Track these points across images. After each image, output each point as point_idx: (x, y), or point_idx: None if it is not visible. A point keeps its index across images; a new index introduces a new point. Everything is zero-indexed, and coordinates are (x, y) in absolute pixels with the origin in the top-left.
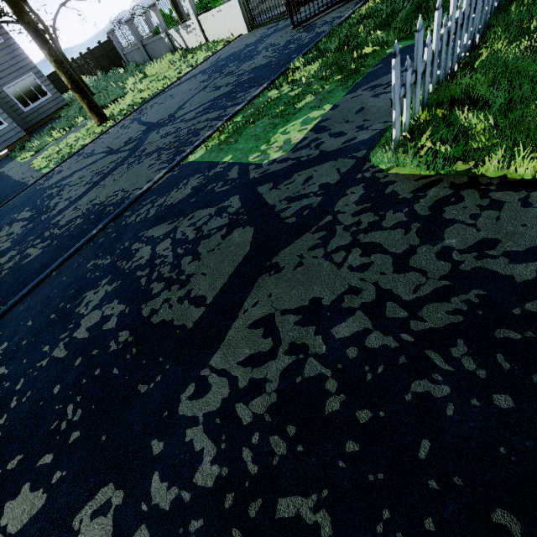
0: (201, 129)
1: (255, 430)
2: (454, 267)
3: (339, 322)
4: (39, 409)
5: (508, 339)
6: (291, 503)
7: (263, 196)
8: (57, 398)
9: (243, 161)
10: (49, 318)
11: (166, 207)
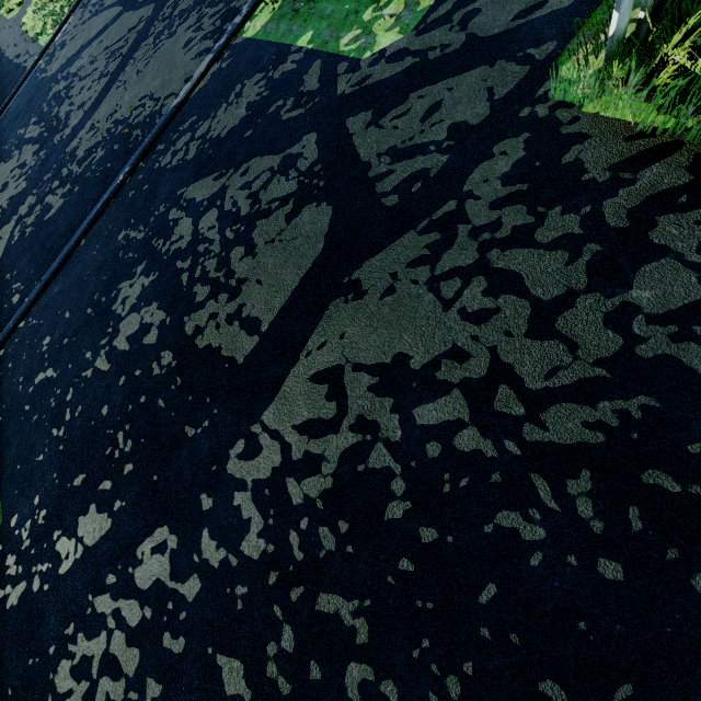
0: None
1: (305, 514)
2: (626, 346)
3: (426, 401)
4: (91, 429)
5: (659, 489)
6: (332, 600)
7: (353, 141)
8: (107, 422)
9: (330, 49)
10: (85, 313)
11: (211, 144)
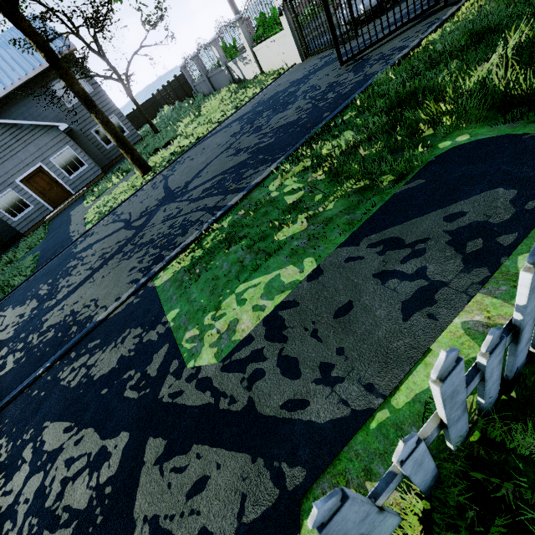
0: (192, 224)
1: None
2: None
3: None
4: None
5: None
6: None
7: (140, 474)
8: None
9: (178, 337)
10: None
11: (86, 381)
